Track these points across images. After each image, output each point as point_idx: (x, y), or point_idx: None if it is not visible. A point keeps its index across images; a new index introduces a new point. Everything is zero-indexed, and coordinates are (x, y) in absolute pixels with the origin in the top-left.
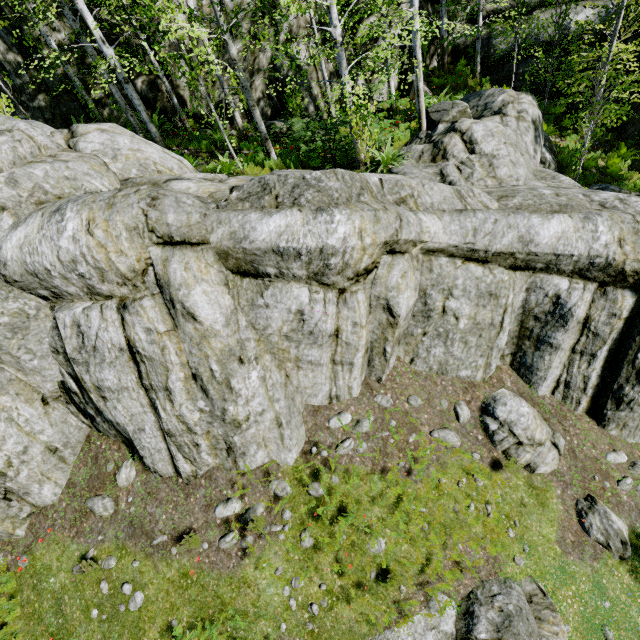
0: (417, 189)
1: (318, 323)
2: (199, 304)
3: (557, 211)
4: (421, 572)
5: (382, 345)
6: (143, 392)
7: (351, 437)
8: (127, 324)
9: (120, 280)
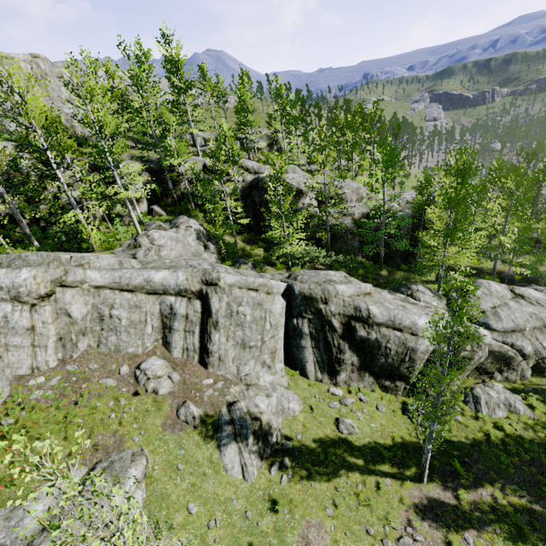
0: (93, 260)
1: (18, 322)
2: None
3: (167, 268)
4: (70, 455)
5: (70, 335)
6: None
7: (42, 389)
8: None
9: None
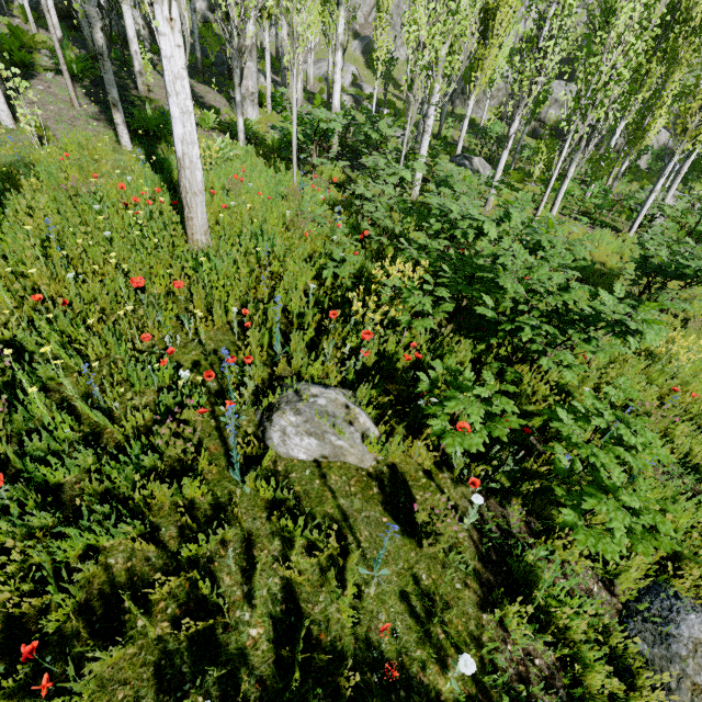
0: None
1: None
2: None
3: None
4: None
5: None
6: None
7: None
8: None
9: None
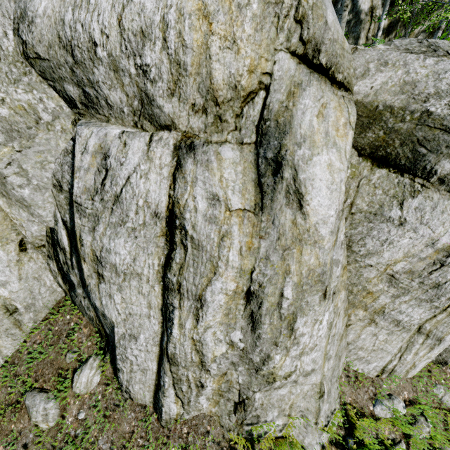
0: None
1: None
2: (316, 182)
3: None
4: None
5: None
6: (159, 288)
7: (402, 440)
8: (182, 177)
9: (200, 100)
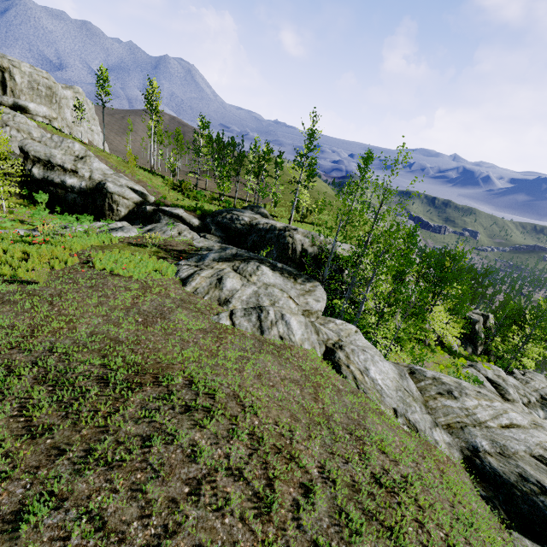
0: None
1: None
2: None
3: None
4: None
5: None
6: None
7: None
8: None
9: None
